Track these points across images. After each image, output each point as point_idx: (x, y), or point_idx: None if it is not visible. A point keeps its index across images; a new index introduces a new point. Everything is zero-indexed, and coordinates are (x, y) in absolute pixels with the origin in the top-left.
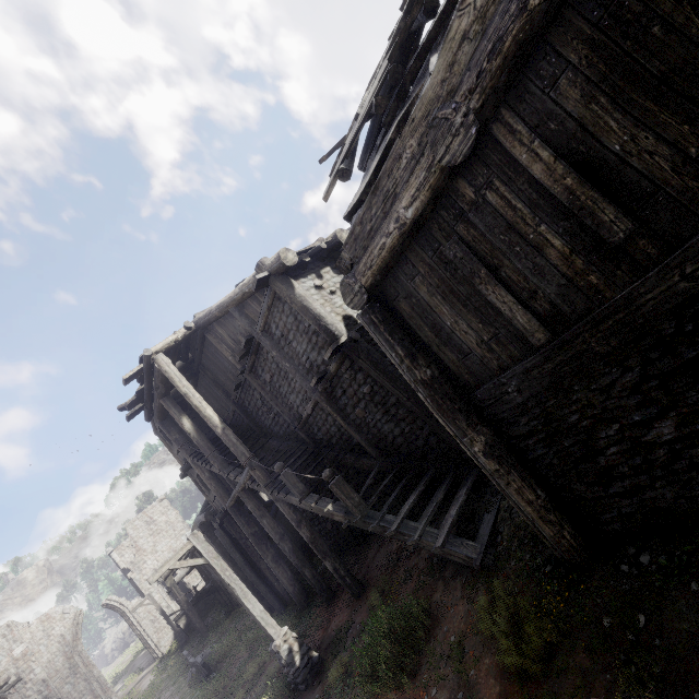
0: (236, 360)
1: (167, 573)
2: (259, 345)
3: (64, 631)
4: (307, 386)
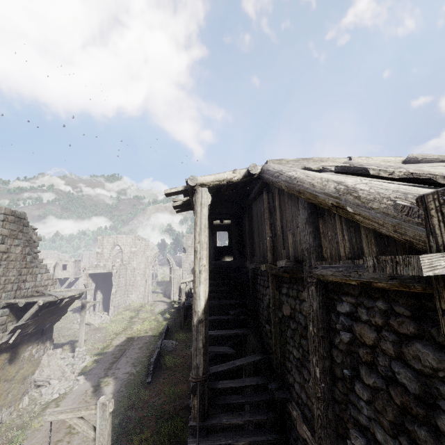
0: (271, 247)
1: (184, 281)
2: (302, 278)
3: (149, 256)
4: (321, 441)
